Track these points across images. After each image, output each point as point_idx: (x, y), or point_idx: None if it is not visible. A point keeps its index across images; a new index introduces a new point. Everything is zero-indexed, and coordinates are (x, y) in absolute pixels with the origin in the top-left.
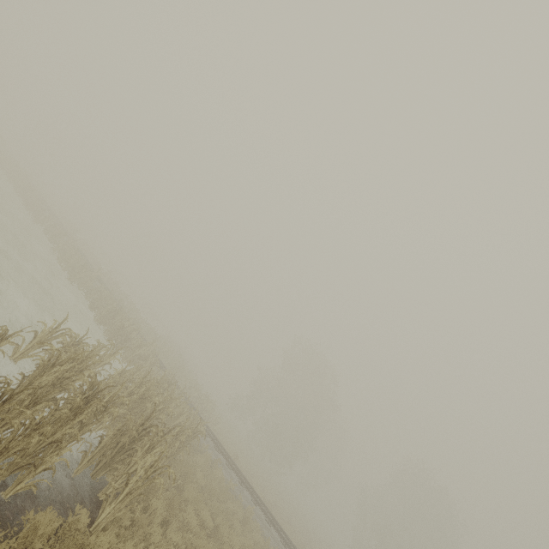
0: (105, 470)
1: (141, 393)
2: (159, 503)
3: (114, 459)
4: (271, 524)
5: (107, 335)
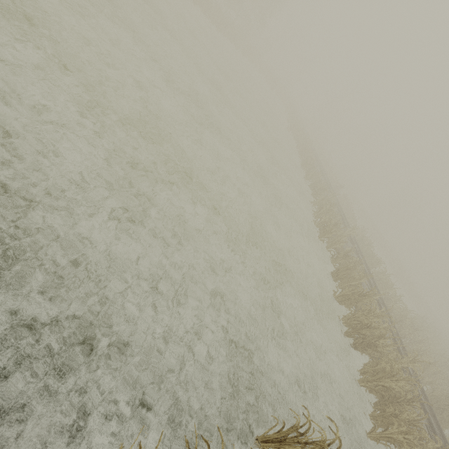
0: None
1: None
2: None
3: None
4: None
5: (345, 324)
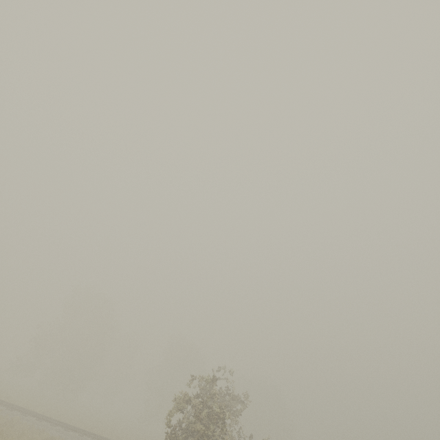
0: None
1: None
2: None
3: None
4: (42, 420)
5: None
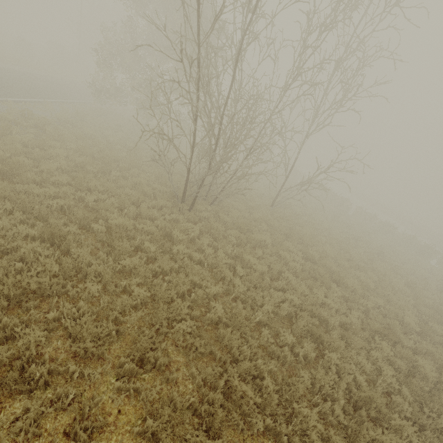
0: None
1: None
2: None
3: None
4: None
5: None
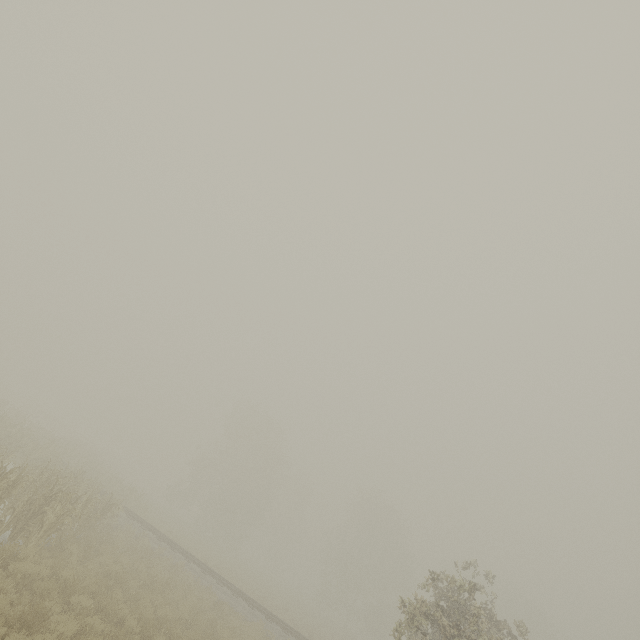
0: (21, 535)
1: (44, 479)
2: (73, 547)
3: (28, 524)
4: (207, 573)
5: None
